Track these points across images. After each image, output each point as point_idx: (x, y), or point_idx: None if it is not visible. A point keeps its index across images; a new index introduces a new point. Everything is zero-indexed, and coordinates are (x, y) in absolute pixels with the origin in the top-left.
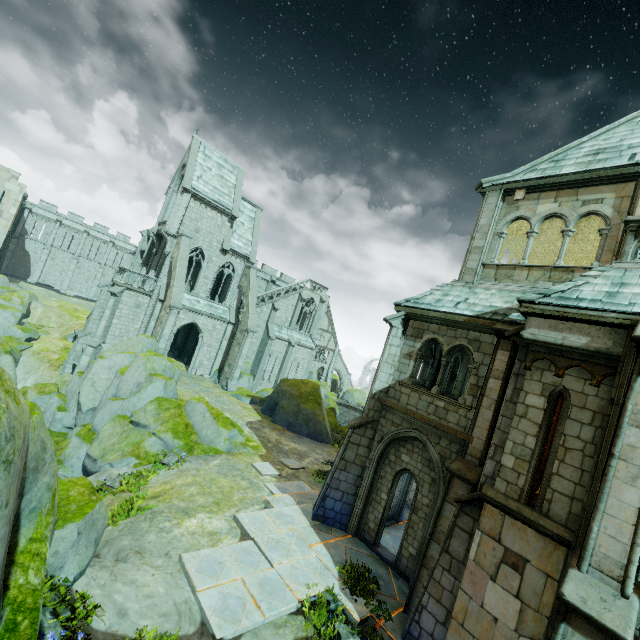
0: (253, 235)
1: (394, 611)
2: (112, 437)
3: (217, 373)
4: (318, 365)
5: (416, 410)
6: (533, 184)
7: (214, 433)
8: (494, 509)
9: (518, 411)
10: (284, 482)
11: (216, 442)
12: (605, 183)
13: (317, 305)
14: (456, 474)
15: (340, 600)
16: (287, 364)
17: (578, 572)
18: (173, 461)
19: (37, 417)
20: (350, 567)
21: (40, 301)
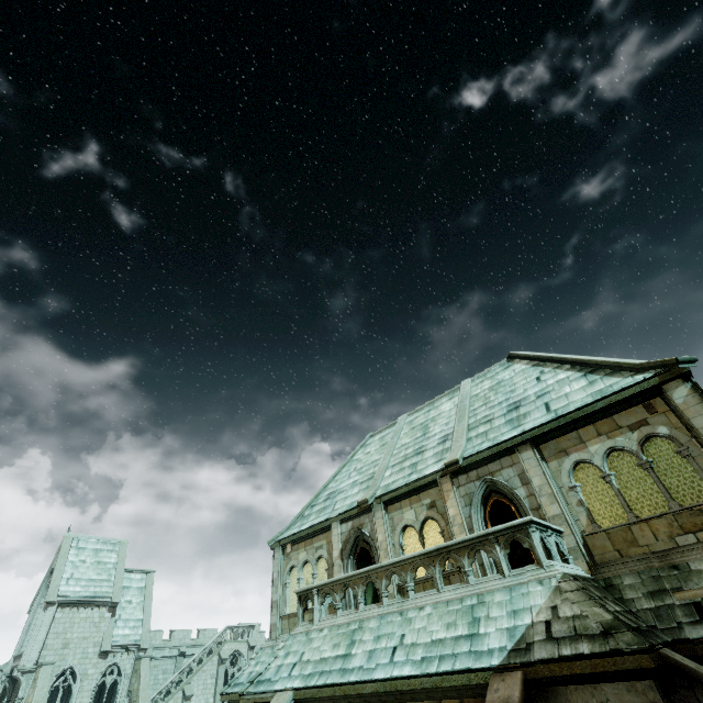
0: (144, 610)
1: None
2: None
3: None
4: None
5: None
6: (292, 539)
7: None
8: None
9: None
10: None
11: None
12: (321, 532)
13: (246, 656)
14: None
15: None
16: None
17: None
18: None
19: None
20: None
21: None
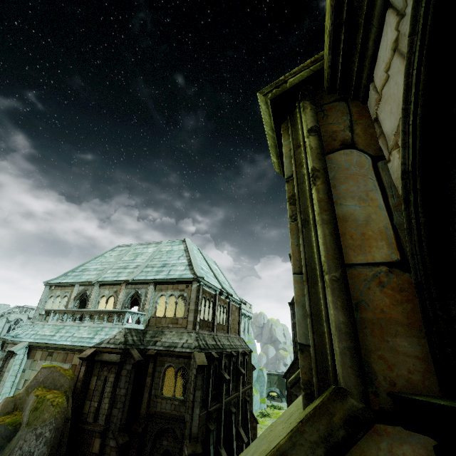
0: None
1: None
2: None
3: None
4: None
5: None
6: (56, 284)
7: None
8: None
9: (1, 374)
10: None
11: None
12: (70, 286)
13: (25, 322)
14: None
15: None
16: None
17: None
18: None
19: None
20: None
21: None
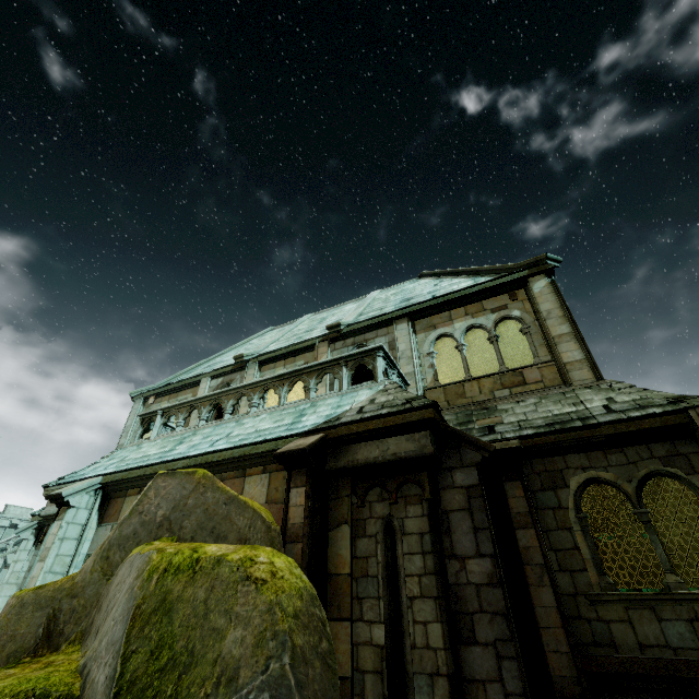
0: None
1: None
2: None
3: None
4: None
5: None
6: (157, 392)
7: None
8: None
9: None
10: None
11: None
12: (190, 387)
13: None
14: None
15: None
16: None
17: None
18: None
19: None
20: None
21: None
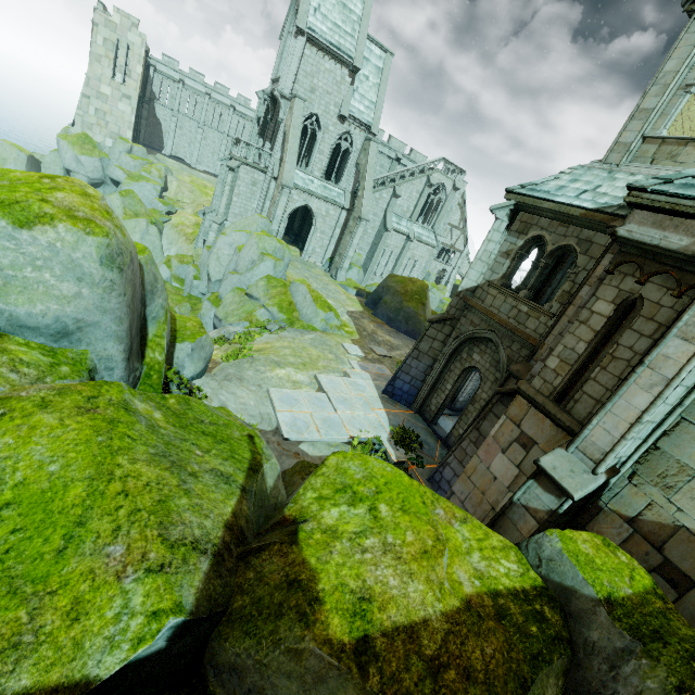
0: (378, 95)
1: (428, 465)
2: (232, 304)
3: (328, 262)
4: (440, 267)
5: (498, 313)
6: None
7: (312, 313)
8: (523, 401)
9: (581, 317)
10: (367, 363)
11: (314, 321)
12: None
13: (448, 193)
14: (513, 374)
15: (384, 446)
16: (402, 261)
17: (564, 451)
18: (275, 329)
19: (148, 256)
20: (402, 430)
21: (175, 175)
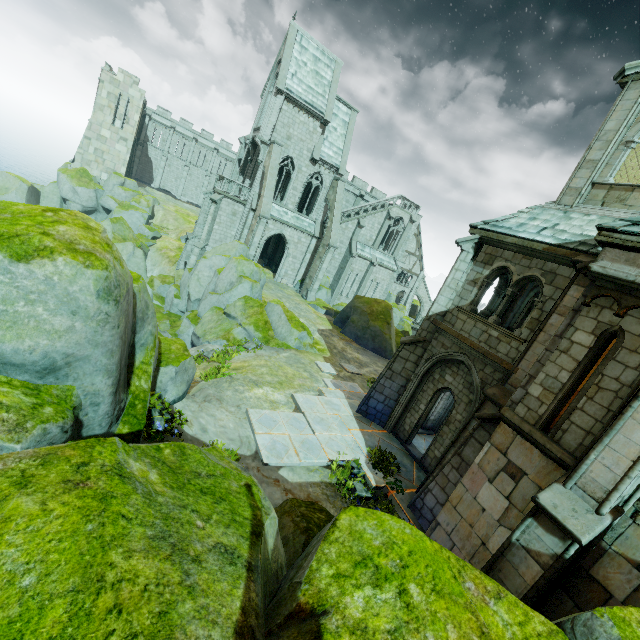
0: (345, 143)
1: (407, 489)
2: (210, 323)
3: (299, 283)
4: (399, 288)
5: (468, 336)
6: None
7: (287, 332)
8: (508, 428)
9: (561, 346)
10: (339, 381)
11: (288, 339)
12: None
13: (405, 225)
14: (489, 398)
15: (363, 469)
16: (366, 283)
17: (561, 487)
18: (252, 347)
19: (141, 284)
20: (378, 451)
21: (161, 205)
